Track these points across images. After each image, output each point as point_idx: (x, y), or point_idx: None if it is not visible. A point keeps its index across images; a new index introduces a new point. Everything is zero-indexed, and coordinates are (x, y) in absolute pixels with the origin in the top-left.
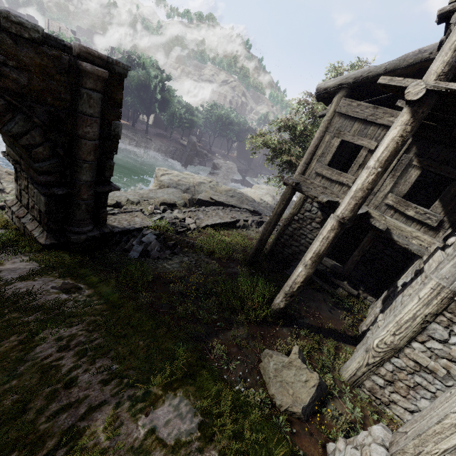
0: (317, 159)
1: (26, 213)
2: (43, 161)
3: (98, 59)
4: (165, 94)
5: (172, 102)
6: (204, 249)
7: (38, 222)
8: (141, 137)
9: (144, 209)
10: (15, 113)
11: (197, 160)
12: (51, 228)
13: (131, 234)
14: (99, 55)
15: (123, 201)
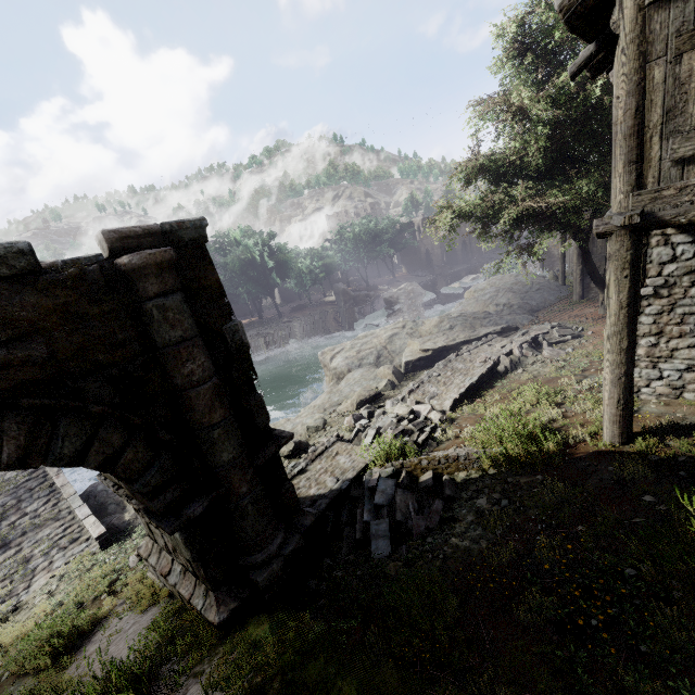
0: (659, 135)
1: (170, 562)
2: (144, 472)
3: (147, 238)
4: (277, 256)
5: (290, 259)
6: (498, 456)
7: (194, 575)
8: (277, 326)
9: (339, 431)
10: (54, 420)
11: (360, 310)
12: (217, 579)
13: (348, 495)
14: (145, 231)
15: (302, 433)
